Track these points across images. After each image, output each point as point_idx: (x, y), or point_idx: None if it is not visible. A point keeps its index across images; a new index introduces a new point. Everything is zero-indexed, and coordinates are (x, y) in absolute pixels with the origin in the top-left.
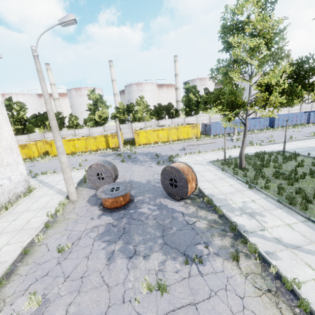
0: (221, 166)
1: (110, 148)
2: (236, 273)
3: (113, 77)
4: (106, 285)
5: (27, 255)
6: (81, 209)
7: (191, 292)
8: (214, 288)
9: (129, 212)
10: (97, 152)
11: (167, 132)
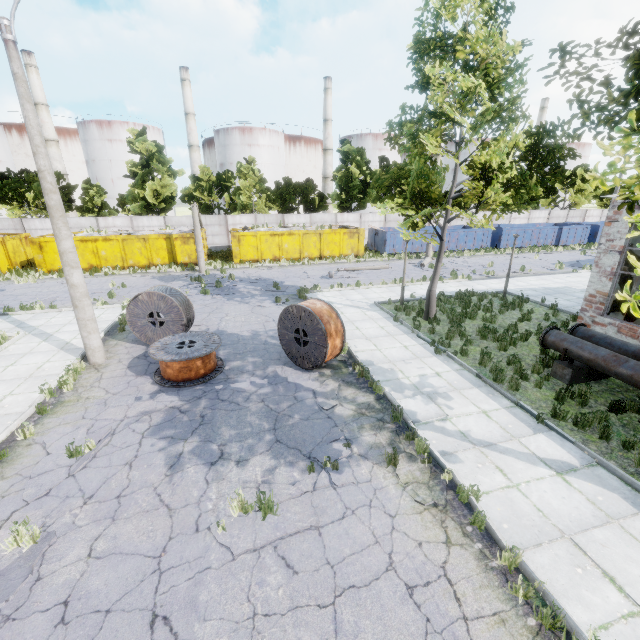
0: (394, 313)
1: (177, 264)
2: (391, 483)
3: (189, 106)
4: (165, 507)
5: (2, 462)
6: (116, 381)
7: (314, 511)
8: (353, 504)
9: (214, 388)
10: (148, 271)
11: (299, 240)
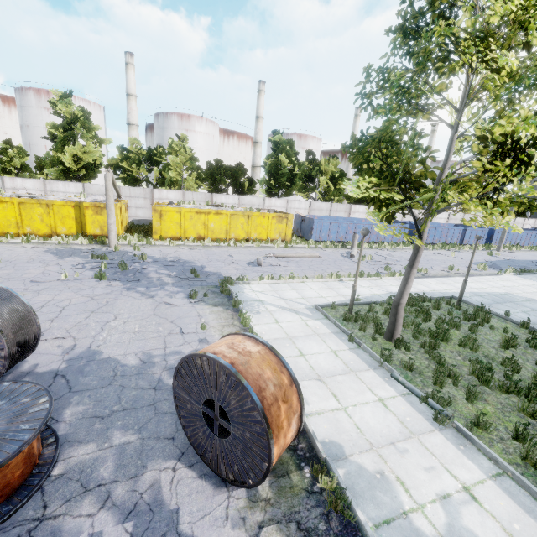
0: (343, 324)
1: (86, 235)
2: None
3: (131, 87)
4: None
5: None
6: None
7: None
8: None
9: None
10: (47, 241)
11: (226, 220)
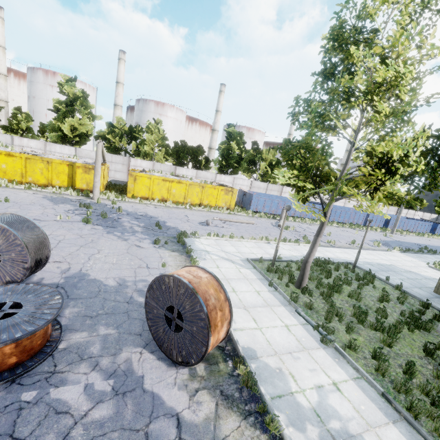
0: (266, 274)
1: (74, 188)
2: None
3: (120, 77)
4: None
5: None
6: None
7: None
8: None
9: (18, 399)
10: (44, 190)
11: (185, 188)
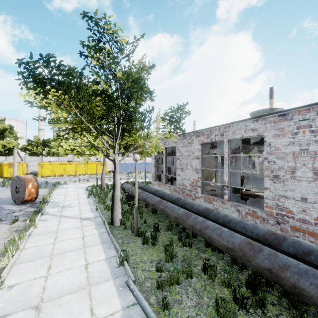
0: (91, 188)
1: (3, 177)
2: (6, 228)
3: (41, 113)
4: None
5: None
6: None
7: None
8: None
9: None
10: None
11: (75, 167)
